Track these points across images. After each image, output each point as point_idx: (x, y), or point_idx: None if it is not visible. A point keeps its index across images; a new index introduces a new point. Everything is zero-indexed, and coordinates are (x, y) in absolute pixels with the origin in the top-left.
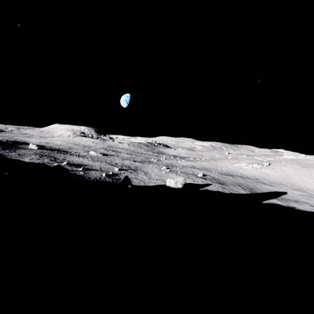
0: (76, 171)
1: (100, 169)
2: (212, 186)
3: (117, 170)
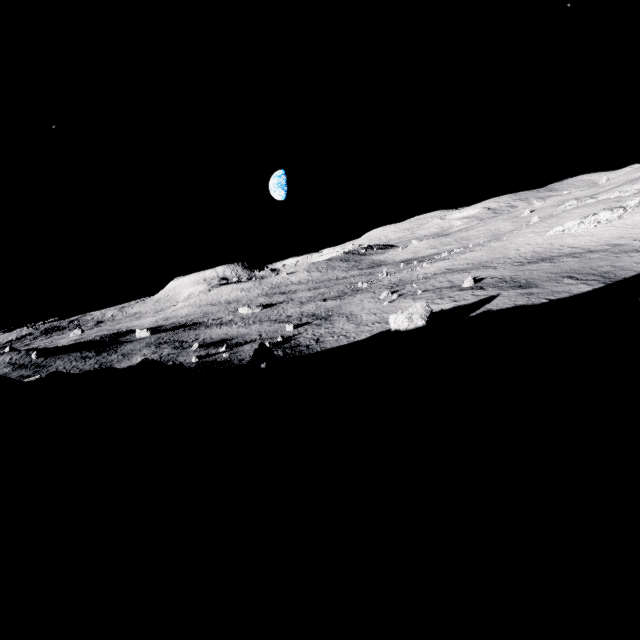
0: (217, 356)
1: (259, 337)
2: (499, 299)
3: (290, 328)
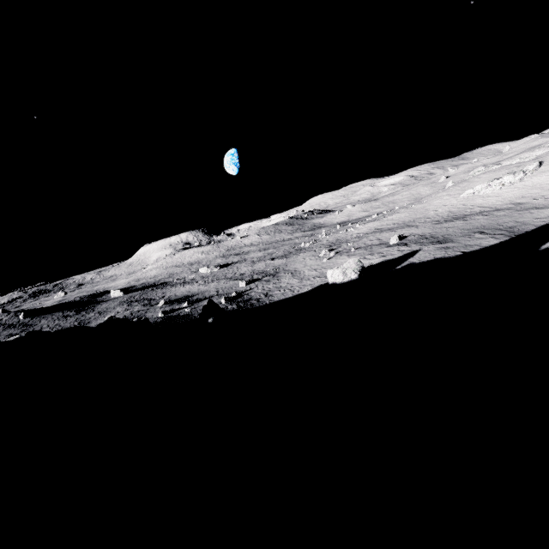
0: (180, 311)
1: (216, 293)
2: (421, 253)
3: (243, 285)
